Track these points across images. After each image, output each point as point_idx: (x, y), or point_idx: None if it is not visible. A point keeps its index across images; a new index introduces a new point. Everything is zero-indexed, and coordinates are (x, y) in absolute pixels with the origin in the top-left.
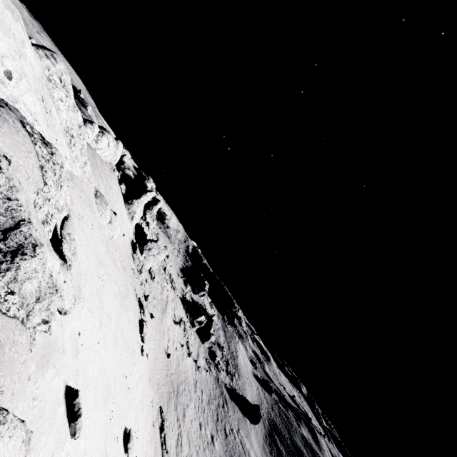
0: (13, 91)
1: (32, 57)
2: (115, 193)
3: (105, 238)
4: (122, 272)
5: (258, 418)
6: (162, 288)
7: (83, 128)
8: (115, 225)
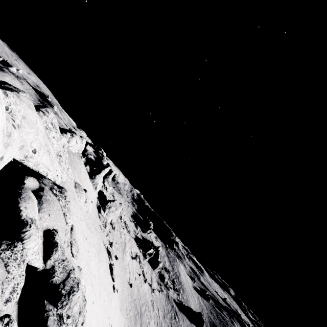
0: (36, 159)
1: (40, 125)
2: (83, 173)
3: (84, 215)
4: (95, 233)
5: (202, 323)
6: (120, 234)
7: (65, 146)
8: (89, 203)
